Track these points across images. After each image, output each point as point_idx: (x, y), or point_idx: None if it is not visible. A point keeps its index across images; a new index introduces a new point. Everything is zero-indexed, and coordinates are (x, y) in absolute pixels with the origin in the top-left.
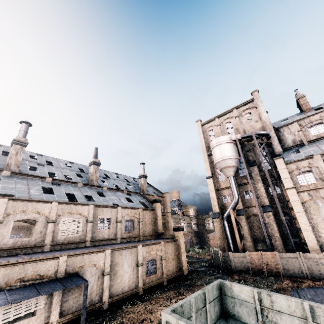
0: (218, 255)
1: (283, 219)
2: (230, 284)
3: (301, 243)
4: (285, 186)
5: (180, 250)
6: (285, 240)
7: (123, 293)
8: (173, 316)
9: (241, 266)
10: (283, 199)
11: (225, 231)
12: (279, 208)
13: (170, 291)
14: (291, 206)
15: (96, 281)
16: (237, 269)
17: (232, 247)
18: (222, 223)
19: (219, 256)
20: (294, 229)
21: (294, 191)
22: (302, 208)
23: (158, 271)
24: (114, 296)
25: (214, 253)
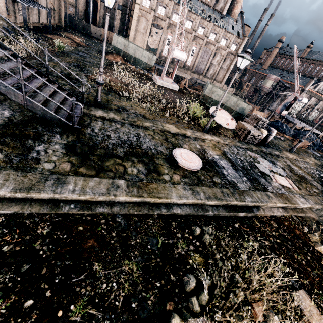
0: (81, 23)
1: (126, 19)
2: (119, 36)
3: (127, 35)
4: (136, 1)
5: (61, 8)
6: (120, 31)
7: (45, 23)
8: (117, 36)
9: (96, 35)
10: (131, 7)
11: (90, 8)
12: (127, 12)
13: (67, 32)
14: (131, 14)
15: (36, 9)
16: (94, 36)
17: (91, 22)
18: (89, 1)
19: (83, 24)
20: (127, 27)
21: (138, 7)
22: (137, 19)
23: (52, 17)
24: (43, 23)
25: (78, 20)
